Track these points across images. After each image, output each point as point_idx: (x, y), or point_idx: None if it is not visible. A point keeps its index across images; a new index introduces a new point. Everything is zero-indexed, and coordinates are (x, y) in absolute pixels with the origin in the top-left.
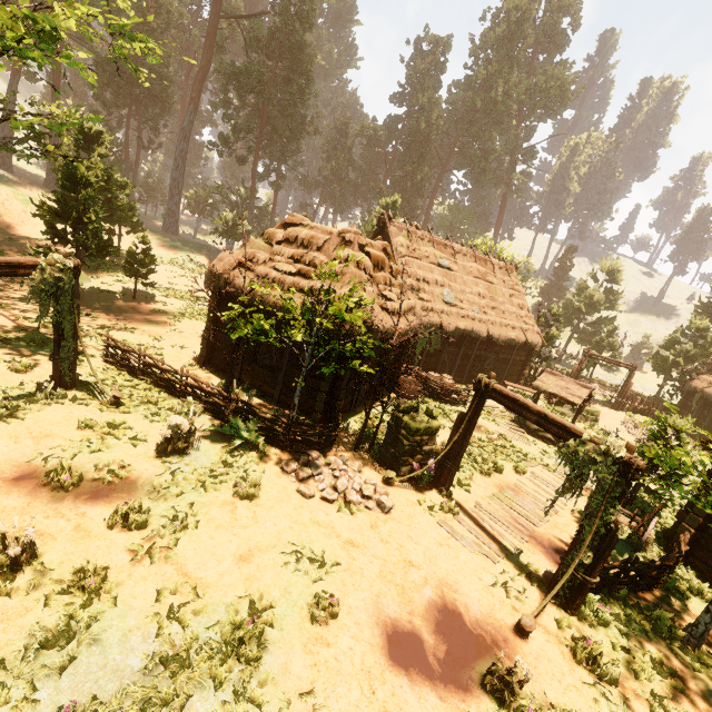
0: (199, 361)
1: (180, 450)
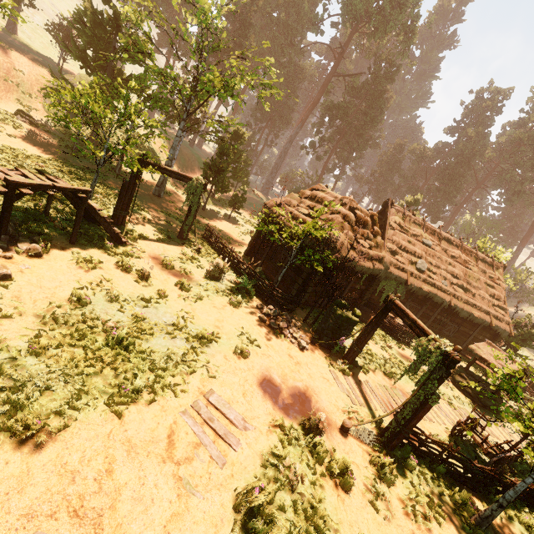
0: (244, 252)
1: (215, 277)
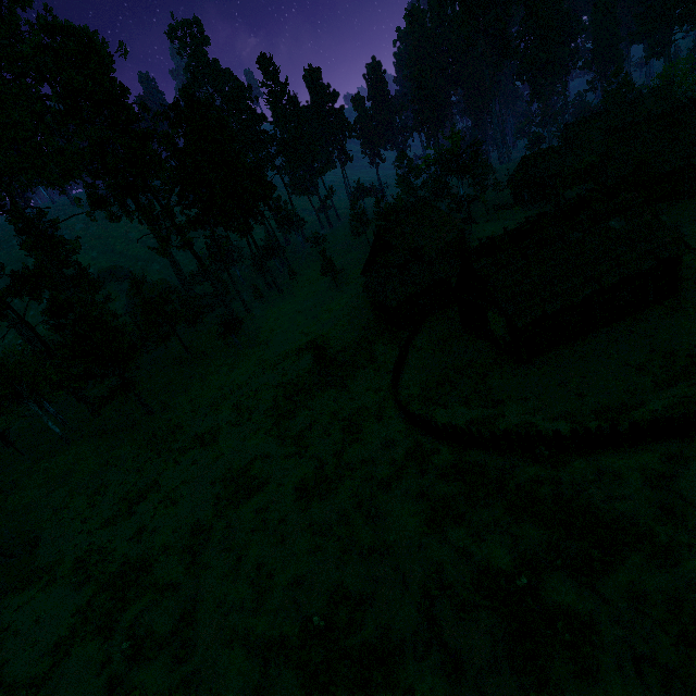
0: (513, 203)
1: (506, 214)
